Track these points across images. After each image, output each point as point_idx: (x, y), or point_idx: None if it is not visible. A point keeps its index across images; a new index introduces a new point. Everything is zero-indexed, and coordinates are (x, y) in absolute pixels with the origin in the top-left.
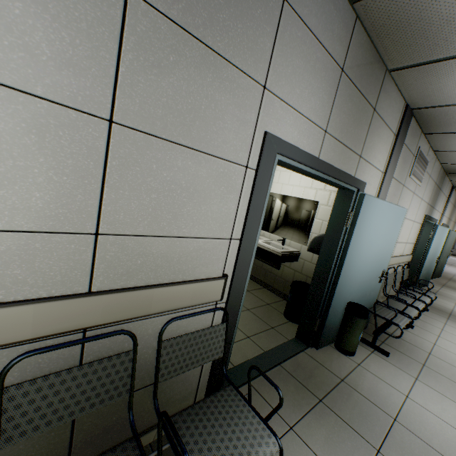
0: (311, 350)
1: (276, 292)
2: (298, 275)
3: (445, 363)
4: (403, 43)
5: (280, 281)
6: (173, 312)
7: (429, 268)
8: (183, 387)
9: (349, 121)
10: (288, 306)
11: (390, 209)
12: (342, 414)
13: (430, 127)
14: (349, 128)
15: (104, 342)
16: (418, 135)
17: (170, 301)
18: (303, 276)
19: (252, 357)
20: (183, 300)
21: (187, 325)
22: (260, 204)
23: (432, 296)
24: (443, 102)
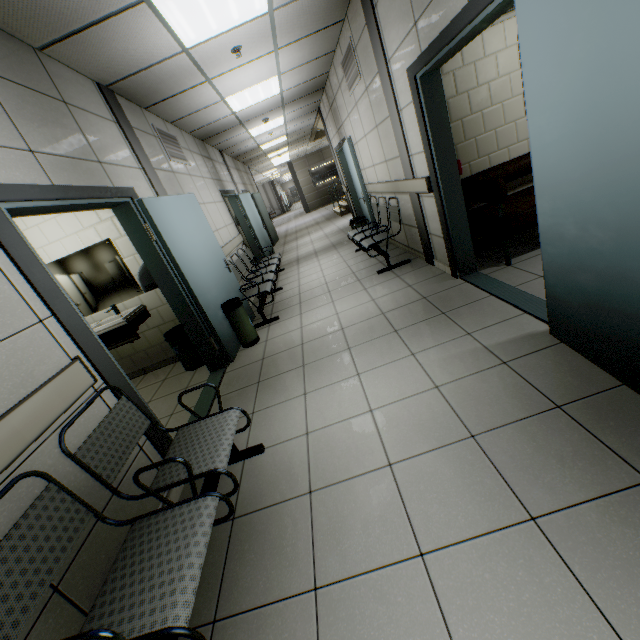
0: (230, 367)
1: (163, 364)
2: (166, 327)
3: (310, 291)
4: (25, 16)
5: (155, 350)
6: (56, 428)
7: (264, 237)
8: (144, 481)
9: (49, 128)
10: (184, 359)
11: (179, 201)
12: (276, 373)
13: (143, 100)
14: (57, 136)
15: (7, 508)
16: (140, 112)
17: (41, 417)
18: (171, 323)
19: (190, 419)
20: (54, 407)
21: (87, 429)
22: (37, 267)
23: (277, 255)
24: (128, 71)
